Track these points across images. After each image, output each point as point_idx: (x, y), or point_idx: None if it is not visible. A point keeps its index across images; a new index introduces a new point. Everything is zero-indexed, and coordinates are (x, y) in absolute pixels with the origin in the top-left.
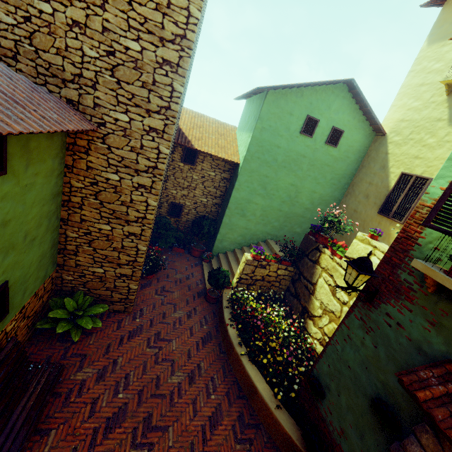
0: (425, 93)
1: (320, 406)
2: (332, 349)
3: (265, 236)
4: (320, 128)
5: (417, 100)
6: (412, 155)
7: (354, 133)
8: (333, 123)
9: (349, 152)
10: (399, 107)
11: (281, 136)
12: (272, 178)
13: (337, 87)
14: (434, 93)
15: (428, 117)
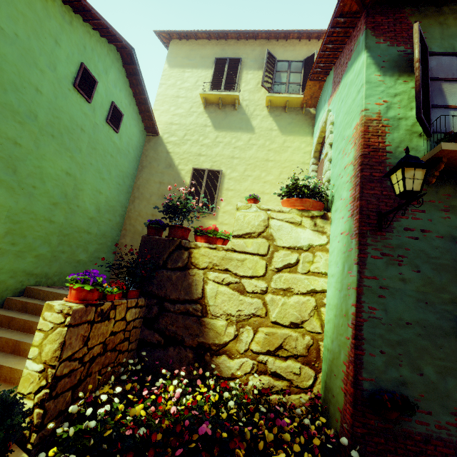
0: (184, 104)
1: (410, 426)
2: (371, 324)
3: (23, 280)
4: (99, 96)
5: (179, 108)
6: (196, 153)
7: (132, 123)
8: (112, 98)
9: (130, 145)
10: (163, 112)
11: (41, 72)
12: (30, 150)
13: (112, 50)
14: (192, 105)
15: (195, 123)
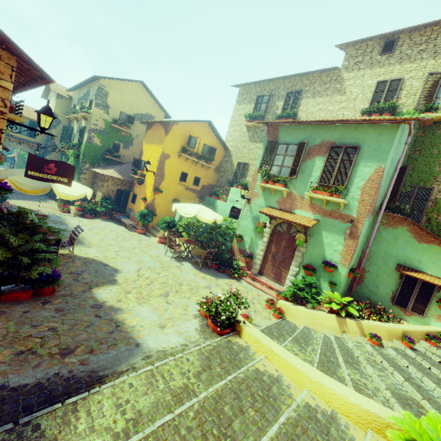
0: None
1: None
2: None
3: None
4: None
5: None
6: None
7: None
8: None
9: None
10: None
11: None
12: None
13: None
14: None
15: None
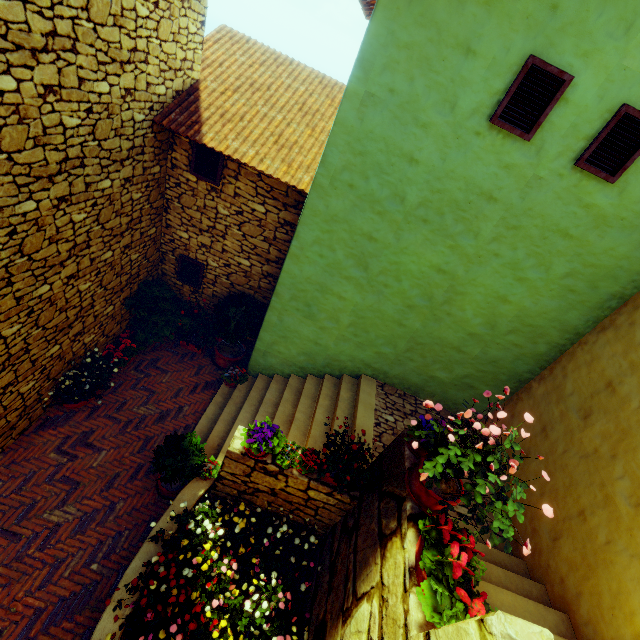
0: None
1: None
2: None
3: (360, 367)
4: (571, 110)
5: None
6: None
7: None
8: (628, 94)
9: None
10: None
11: (424, 127)
12: (387, 244)
13: None
14: None
15: None
